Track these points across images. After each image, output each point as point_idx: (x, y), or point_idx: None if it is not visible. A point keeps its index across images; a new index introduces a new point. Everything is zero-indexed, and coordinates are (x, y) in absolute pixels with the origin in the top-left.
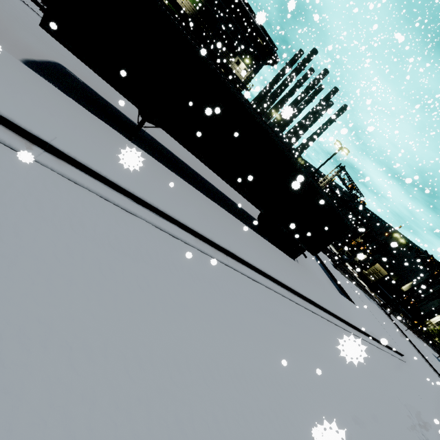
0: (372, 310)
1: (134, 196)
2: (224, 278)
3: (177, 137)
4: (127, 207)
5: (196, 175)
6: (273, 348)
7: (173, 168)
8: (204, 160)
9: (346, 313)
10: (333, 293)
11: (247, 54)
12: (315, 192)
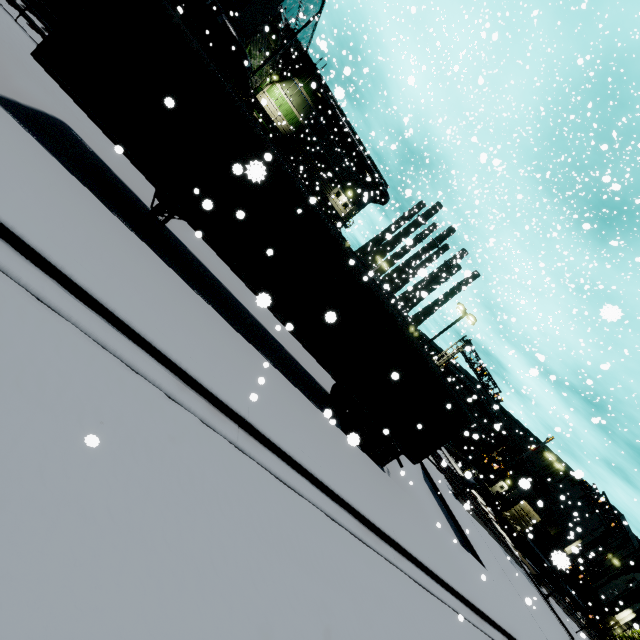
0: (516, 584)
1: (71, 283)
2: (215, 465)
3: (208, 238)
4: (45, 294)
5: (240, 308)
6: (280, 637)
7: (199, 286)
8: (246, 279)
9: (464, 579)
10: (444, 538)
11: (351, 187)
12: (417, 356)
